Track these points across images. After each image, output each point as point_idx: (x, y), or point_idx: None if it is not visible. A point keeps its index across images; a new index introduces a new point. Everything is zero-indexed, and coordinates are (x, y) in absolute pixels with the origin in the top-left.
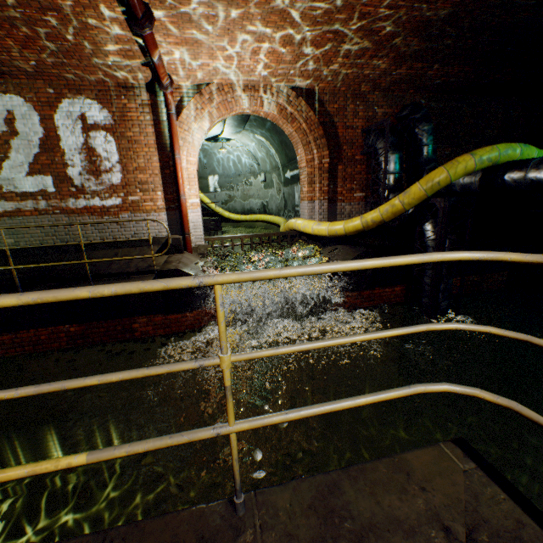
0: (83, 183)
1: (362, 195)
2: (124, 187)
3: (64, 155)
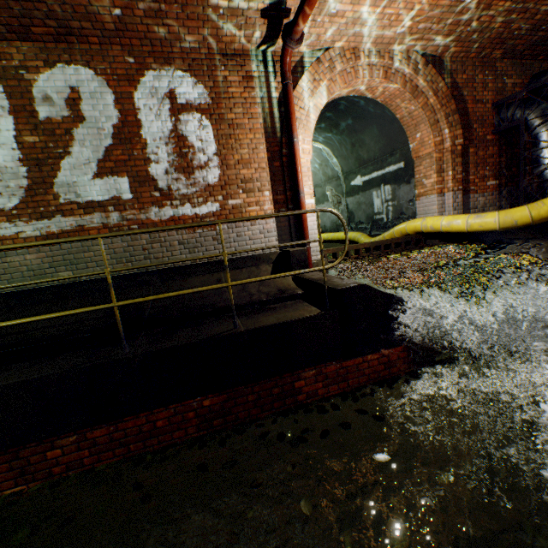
0: (169, 185)
1: (495, 183)
2: (222, 188)
3: (146, 147)
